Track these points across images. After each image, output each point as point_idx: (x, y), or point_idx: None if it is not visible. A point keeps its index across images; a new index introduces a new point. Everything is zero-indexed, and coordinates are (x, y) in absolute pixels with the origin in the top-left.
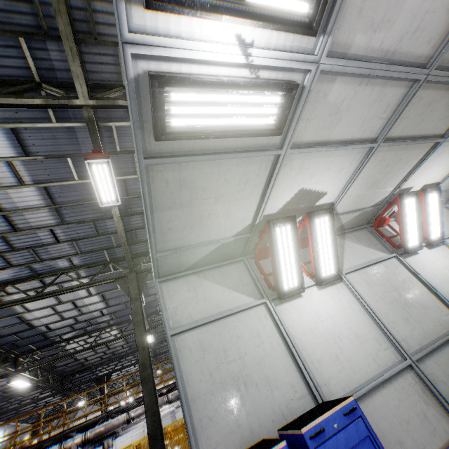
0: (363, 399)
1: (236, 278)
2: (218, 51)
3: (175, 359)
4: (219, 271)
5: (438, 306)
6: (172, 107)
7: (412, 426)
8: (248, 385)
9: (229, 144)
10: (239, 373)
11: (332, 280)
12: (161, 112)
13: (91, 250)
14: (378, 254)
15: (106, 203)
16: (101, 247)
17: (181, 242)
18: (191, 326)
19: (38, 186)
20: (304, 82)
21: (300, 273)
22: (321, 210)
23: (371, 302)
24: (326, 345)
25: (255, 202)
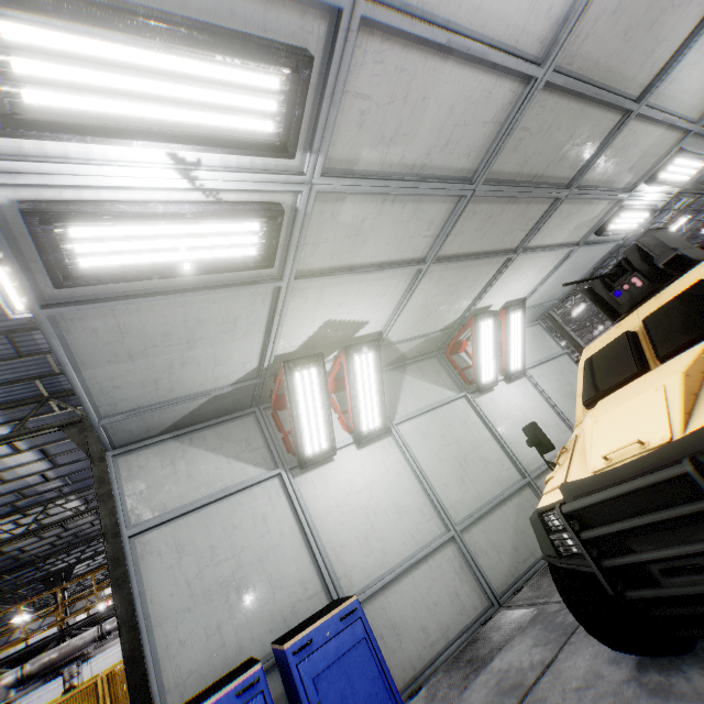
0: (390, 586)
1: (240, 440)
2: (140, 176)
3: (134, 571)
4: (215, 431)
5: (501, 459)
6: (76, 245)
7: (441, 609)
8: (241, 591)
9: (194, 279)
10: (231, 577)
11: (377, 435)
12: (56, 253)
13: (10, 381)
14: (445, 393)
15: (25, 311)
16: (29, 374)
17: (142, 401)
18: (162, 520)
19: None
20: (296, 203)
21: (331, 430)
22: (362, 344)
23: (423, 460)
24: (356, 524)
25: (257, 342)
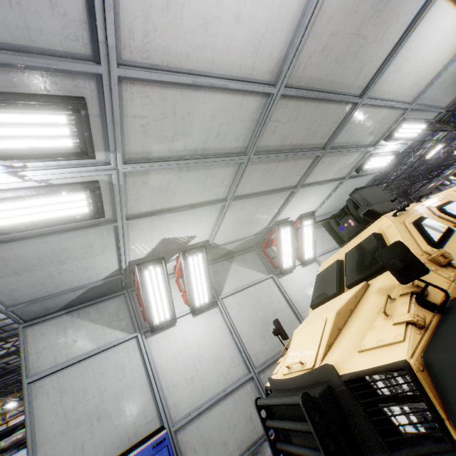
0: (205, 413)
1: (112, 313)
2: None
3: (28, 407)
4: (96, 307)
5: (293, 320)
6: None
7: (238, 428)
8: (101, 419)
9: (49, 227)
10: (95, 409)
11: (206, 307)
12: None
13: None
14: (258, 275)
15: None
16: None
17: (37, 295)
18: (52, 371)
19: None
20: (112, 179)
21: (172, 306)
22: (193, 250)
23: (238, 323)
24: (186, 370)
25: (112, 255)
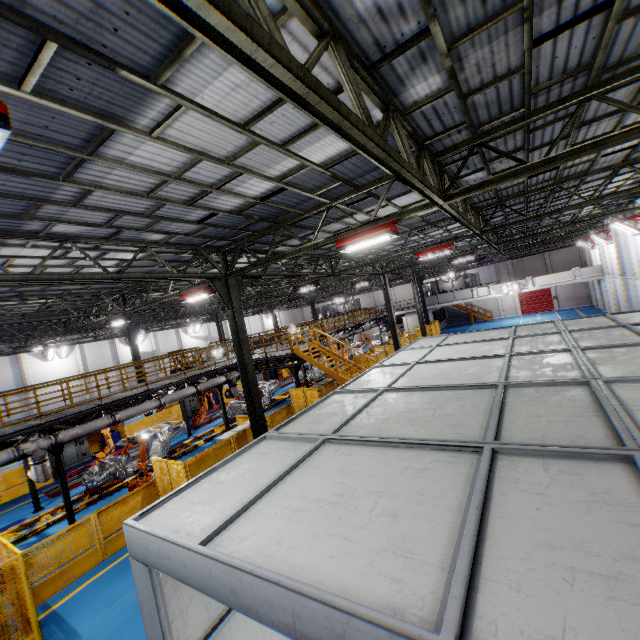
0: None
1: None
2: None
3: None
4: None
5: None
6: None
7: None
8: None
9: None
10: None
11: None
12: None
13: None
14: None
15: None
16: None
17: None
18: (212, 638)
19: None
20: None
21: None
22: None
23: None
24: None
25: None
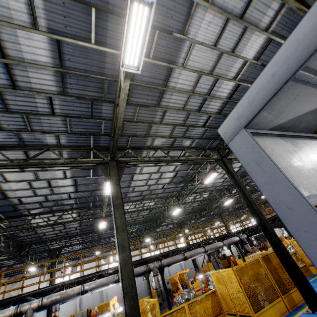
0: None
1: None
2: None
3: None
4: (302, 141)
5: None
6: None
7: None
8: None
9: None
10: None
11: None
12: None
13: (80, 132)
14: None
15: (127, 67)
16: (89, 131)
17: None
18: None
19: (51, 37)
20: None
21: None
22: None
23: None
24: None
25: None
